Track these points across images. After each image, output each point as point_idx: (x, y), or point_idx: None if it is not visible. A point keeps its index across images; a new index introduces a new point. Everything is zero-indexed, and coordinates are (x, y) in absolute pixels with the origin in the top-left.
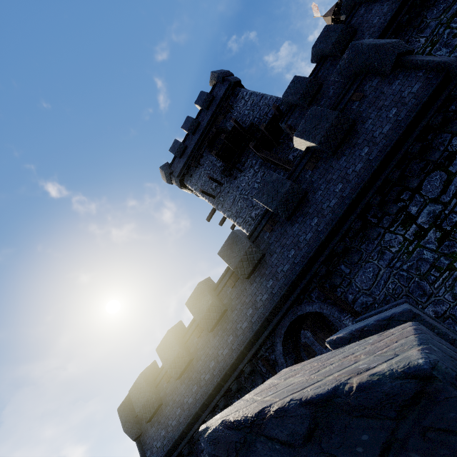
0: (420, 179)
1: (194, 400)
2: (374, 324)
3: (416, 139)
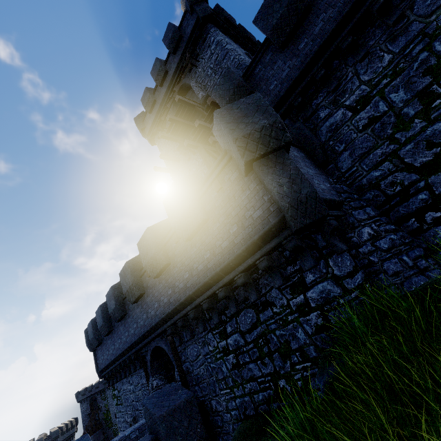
0: (236, 311)
1: (112, 353)
2: None
3: (243, 272)
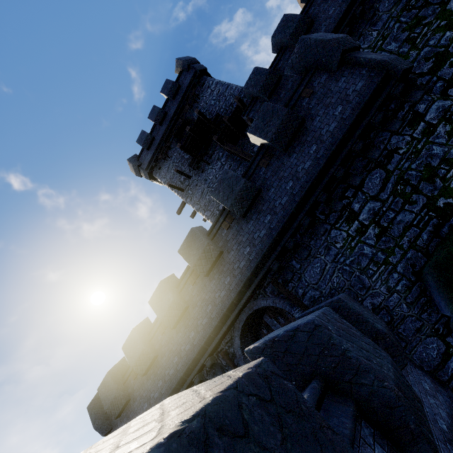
0: (362, 177)
1: (160, 394)
2: (283, 335)
3: (359, 137)
